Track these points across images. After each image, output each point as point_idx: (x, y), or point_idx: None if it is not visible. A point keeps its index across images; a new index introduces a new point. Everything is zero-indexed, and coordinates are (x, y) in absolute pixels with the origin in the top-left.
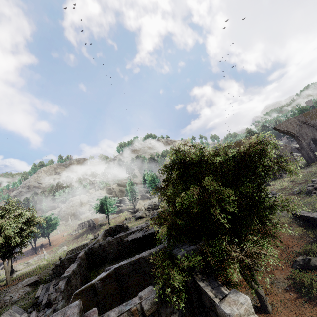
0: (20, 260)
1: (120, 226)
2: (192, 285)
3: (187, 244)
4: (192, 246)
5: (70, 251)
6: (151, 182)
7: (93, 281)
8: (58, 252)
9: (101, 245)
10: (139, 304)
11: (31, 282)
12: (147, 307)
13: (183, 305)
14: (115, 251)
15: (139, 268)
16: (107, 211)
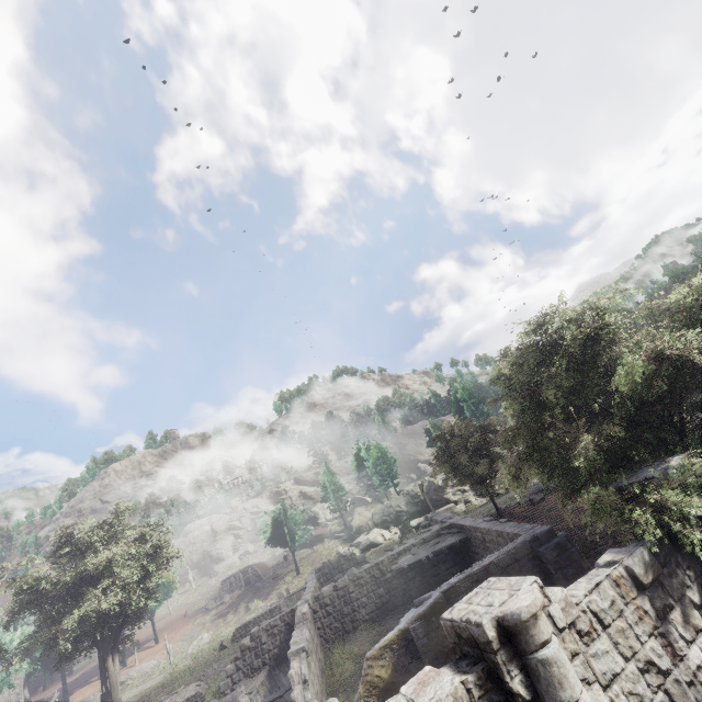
0: (87, 688)
1: (348, 558)
2: None
3: (648, 468)
4: (666, 464)
5: (240, 629)
6: (380, 462)
7: (399, 626)
8: (188, 650)
9: (339, 589)
10: (621, 567)
11: (187, 696)
12: (640, 571)
13: None
14: (372, 601)
15: None
16: (293, 537)
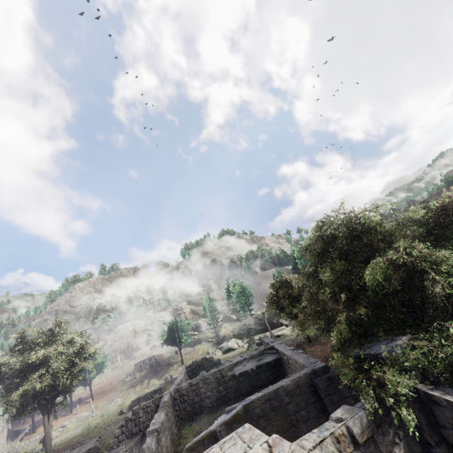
0: None
1: (208, 360)
2: (414, 399)
3: (383, 342)
4: (395, 341)
5: (135, 401)
6: (241, 295)
7: (211, 427)
8: (108, 408)
9: (193, 385)
10: (344, 426)
11: (88, 448)
12: (358, 431)
13: (412, 428)
14: (214, 394)
15: (279, 406)
16: (180, 340)
